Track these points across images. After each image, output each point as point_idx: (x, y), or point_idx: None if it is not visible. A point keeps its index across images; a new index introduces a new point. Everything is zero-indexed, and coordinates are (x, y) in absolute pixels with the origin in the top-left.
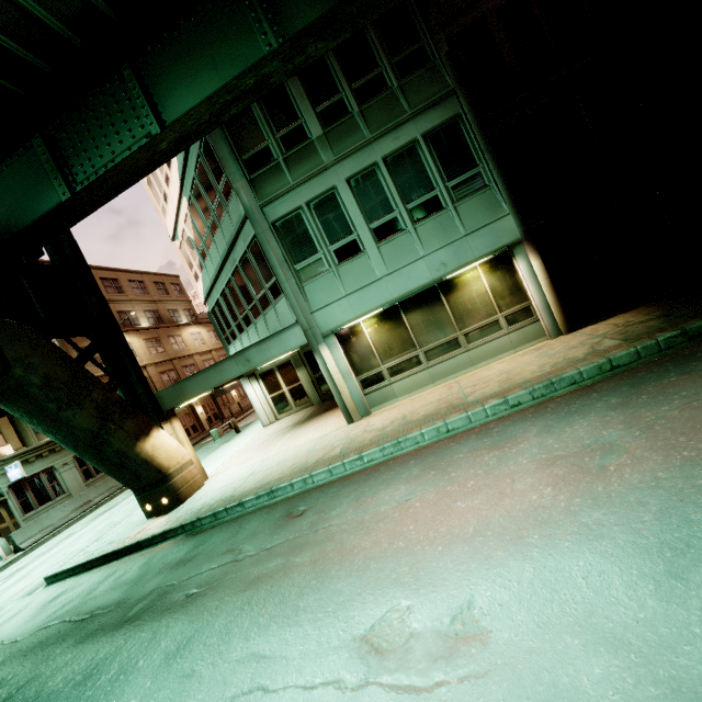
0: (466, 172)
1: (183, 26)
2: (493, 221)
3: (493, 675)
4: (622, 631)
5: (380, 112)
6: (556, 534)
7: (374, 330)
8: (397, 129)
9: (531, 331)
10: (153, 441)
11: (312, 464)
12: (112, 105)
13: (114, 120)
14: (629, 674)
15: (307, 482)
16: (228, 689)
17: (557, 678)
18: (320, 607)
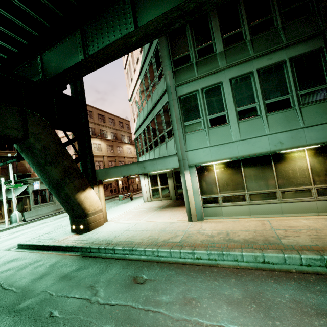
0: (315, 86)
1: None
2: None
3: None
4: None
5: (264, 41)
6: None
7: (220, 171)
8: (272, 53)
9: None
10: (85, 194)
11: (160, 241)
12: (115, 16)
13: (114, 24)
14: None
15: (154, 253)
16: None
17: None
18: None
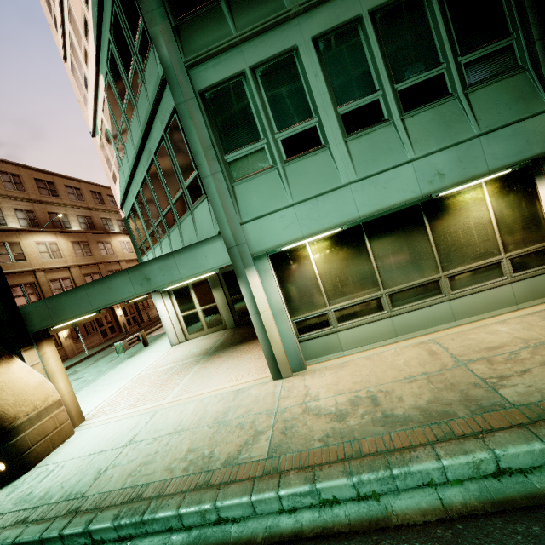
0: (491, 44)
1: None
2: (523, 117)
3: None
4: None
5: None
6: None
7: (324, 257)
8: None
9: (544, 283)
10: None
11: (219, 467)
12: None
13: None
14: None
15: (207, 517)
16: None
17: None
18: None
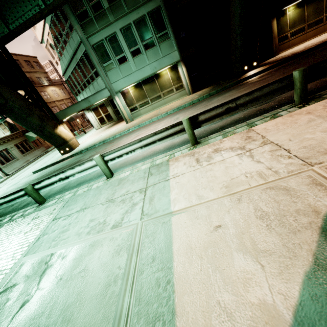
0: (163, 31)
1: None
2: (171, 52)
3: None
4: None
5: (131, 0)
6: None
7: (133, 91)
8: (138, 9)
9: (183, 93)
10: (59, 130)
11: (115, 133)
12: None
13: None
14: None
15: (114, 137)
16: None
17: None
18: None
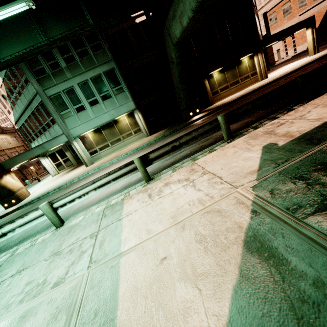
0: (118, 86)
1: (3, 23)
2: (127, 102)
3: None
4: None
5: (87, 62)
6: None
7: (93, 136)
8: (94, 69)
9: (141, 135)
10: (4, 180)
11: (73, 178)
12: None
13: None
14: None
15: (72, 182)
16: None
17: None
18: None
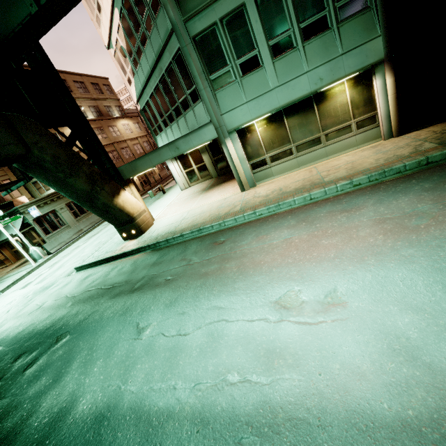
0: None
1: None
2: (366, 41)
3: (350, 319)
4: (421, 305)
5: None
6: (385, 260)
7: (263, 129)
8: None
9: (372, 134)
10: (122, 198)
11: (223, 215)
12: None
13: None
14: (423, 322)
15: (221, 225)
16: (206, 320)
17: (385, 322)
18: (247, 288)
